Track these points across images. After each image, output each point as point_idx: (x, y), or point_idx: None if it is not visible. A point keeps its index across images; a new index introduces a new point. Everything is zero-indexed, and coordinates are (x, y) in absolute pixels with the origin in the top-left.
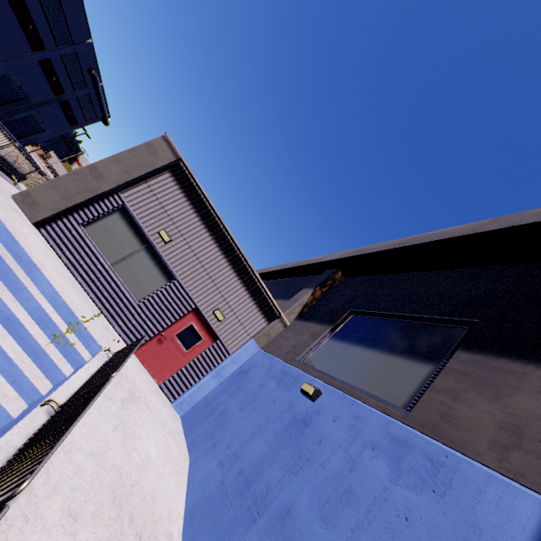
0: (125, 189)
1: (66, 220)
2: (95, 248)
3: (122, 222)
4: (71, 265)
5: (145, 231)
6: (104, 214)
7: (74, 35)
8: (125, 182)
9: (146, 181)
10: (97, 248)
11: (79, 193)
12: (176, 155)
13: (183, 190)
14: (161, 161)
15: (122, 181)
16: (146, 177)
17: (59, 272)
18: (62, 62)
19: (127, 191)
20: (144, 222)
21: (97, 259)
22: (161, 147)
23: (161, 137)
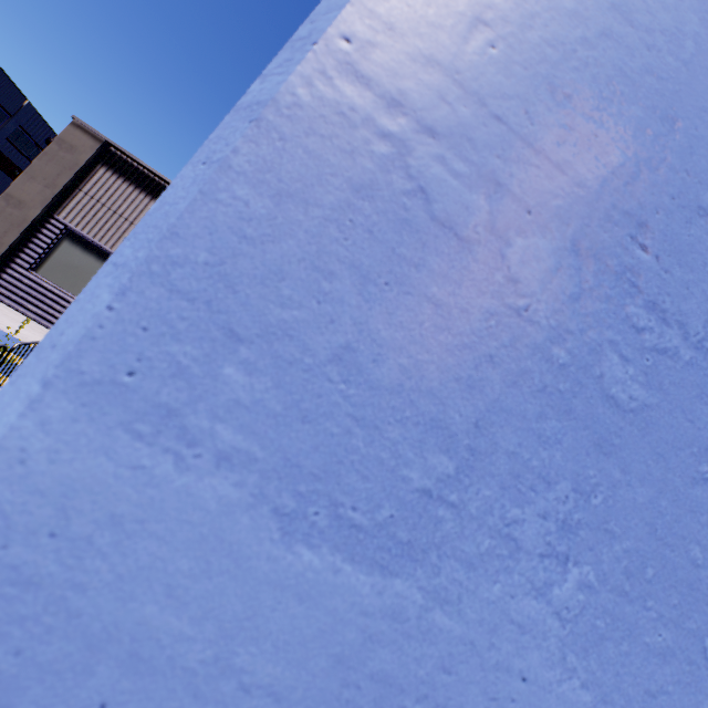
0: (60, 209)
1: (10, 270)
2: (58, 291)
3: (76, 250)
4: (41, 318)
5: (107, 249)
6: (50, 248)
7: (6, 105)
8: (53, 198)
9: (80, 188)
10: (62, 290)
11: (6, 232)
12: (98, 140)
13: (130, 181)
14: (83, 155)
15: (48, 199)
16: (77, 183)
17: (13, 320)
18: (12, 146)
19: (63, 210)
20: (101, 239)
21: (67, 302)
22: (76, 137)
23: (70, 124)
